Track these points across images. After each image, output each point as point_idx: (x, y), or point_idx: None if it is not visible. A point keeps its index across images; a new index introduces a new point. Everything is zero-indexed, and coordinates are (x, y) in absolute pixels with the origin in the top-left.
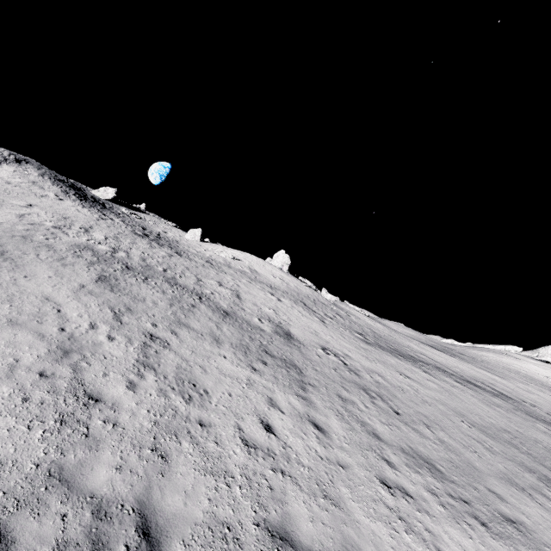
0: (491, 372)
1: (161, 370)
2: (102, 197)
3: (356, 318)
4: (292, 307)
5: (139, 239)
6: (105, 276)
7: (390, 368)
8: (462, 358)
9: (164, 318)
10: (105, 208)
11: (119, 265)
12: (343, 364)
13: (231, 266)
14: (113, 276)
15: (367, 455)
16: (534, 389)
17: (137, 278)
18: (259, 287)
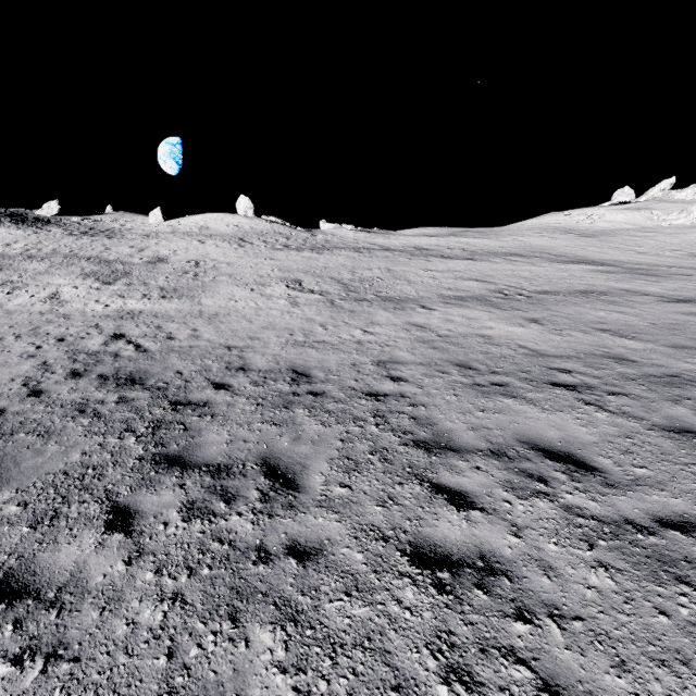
0: (481, 237)
1: (3, 290)
2: (48, 215)
3: (327, 235)
4: (211, 245)
5: (67, 238)
6: (1, 266)
7: (261, 258)
8: (460, 235)
9: (34, 274)
10: (48, 224)
11: (22, 258)
12: (194, 265)
13: (176, 232)
14: (9, 264)
15: (119, 292)
16: (530, 238)
17: (33, 261)
18: (189, 240)
